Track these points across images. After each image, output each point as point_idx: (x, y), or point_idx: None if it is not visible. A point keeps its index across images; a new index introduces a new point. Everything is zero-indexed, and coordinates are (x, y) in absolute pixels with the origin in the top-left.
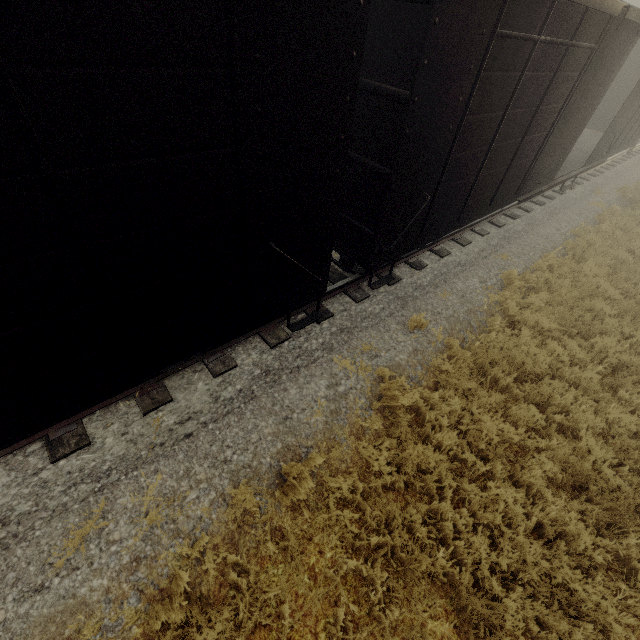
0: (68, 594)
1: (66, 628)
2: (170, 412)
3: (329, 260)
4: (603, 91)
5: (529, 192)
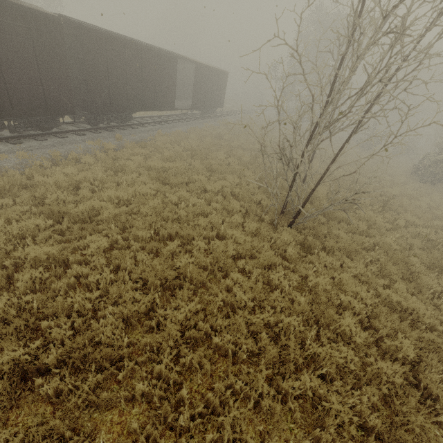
0: (0, 164)
1: (2, 169)
2: (23, 145)
3: (73, 102)
4: (174, 76)
5: (163, 109)
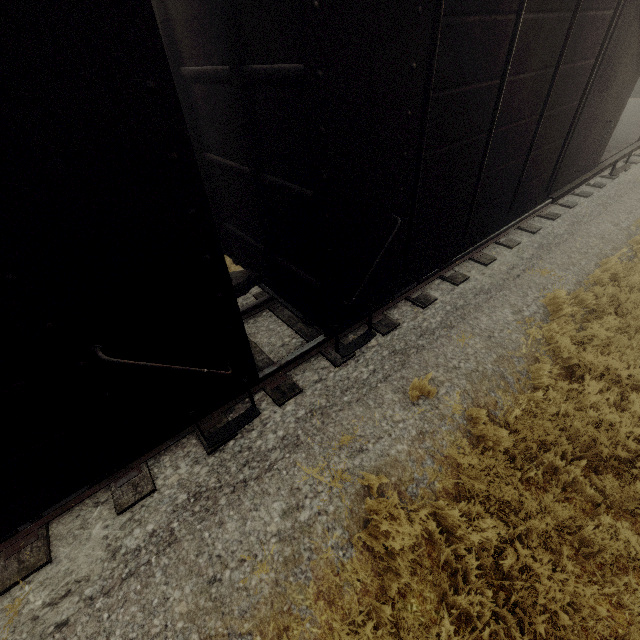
0: None
1: None
2: (41, 584)
3: (244, 339)
4: None
5: (566, 184)
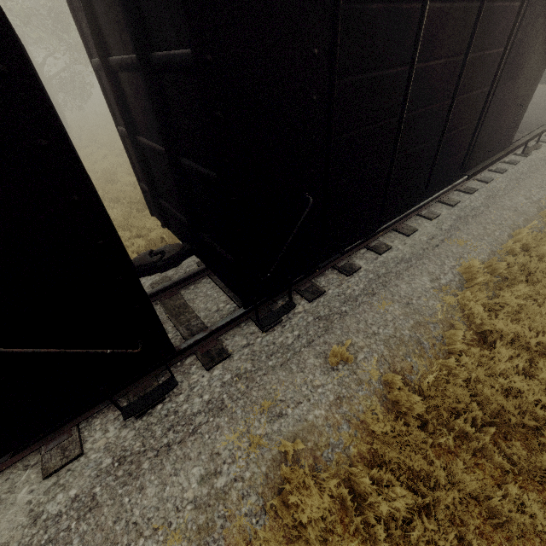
0: None
1: None
2: None
3: (154, 317)
4: None
5: (481, 163)
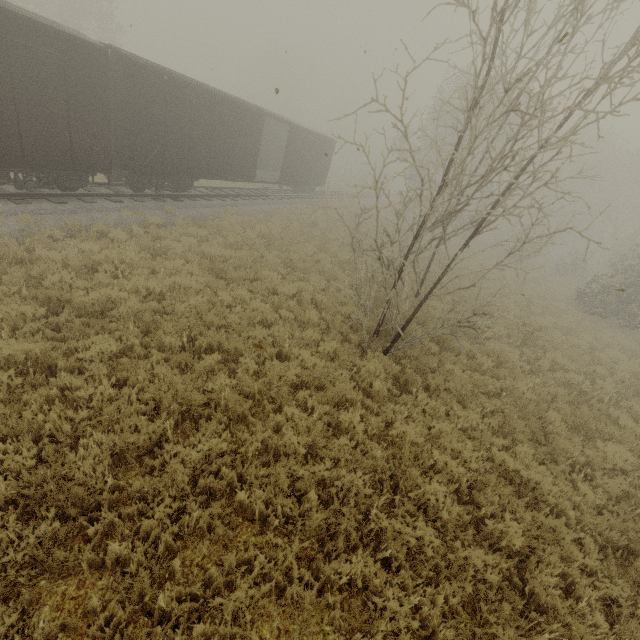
0: None
1: None
2: (31, 206)
3: (111, 157)
4: (259, 138)
5: (238, 179)
